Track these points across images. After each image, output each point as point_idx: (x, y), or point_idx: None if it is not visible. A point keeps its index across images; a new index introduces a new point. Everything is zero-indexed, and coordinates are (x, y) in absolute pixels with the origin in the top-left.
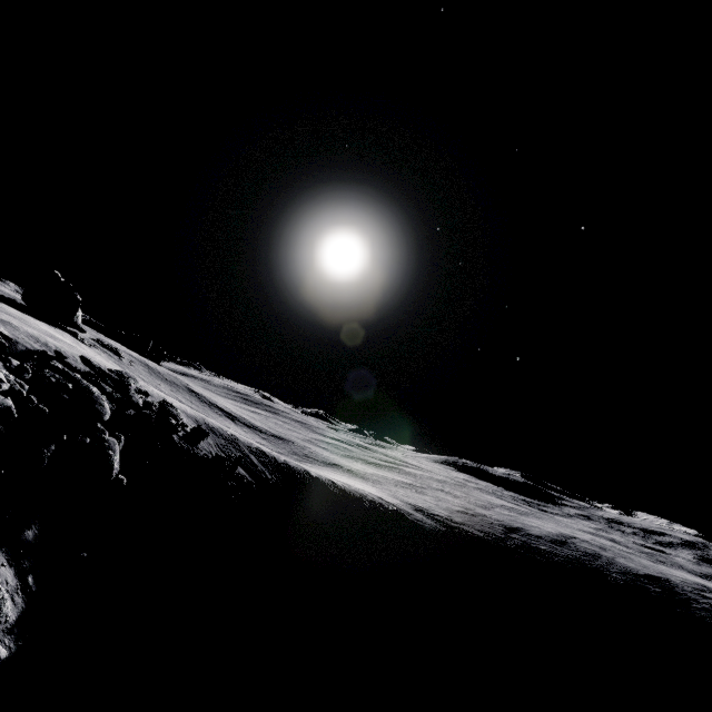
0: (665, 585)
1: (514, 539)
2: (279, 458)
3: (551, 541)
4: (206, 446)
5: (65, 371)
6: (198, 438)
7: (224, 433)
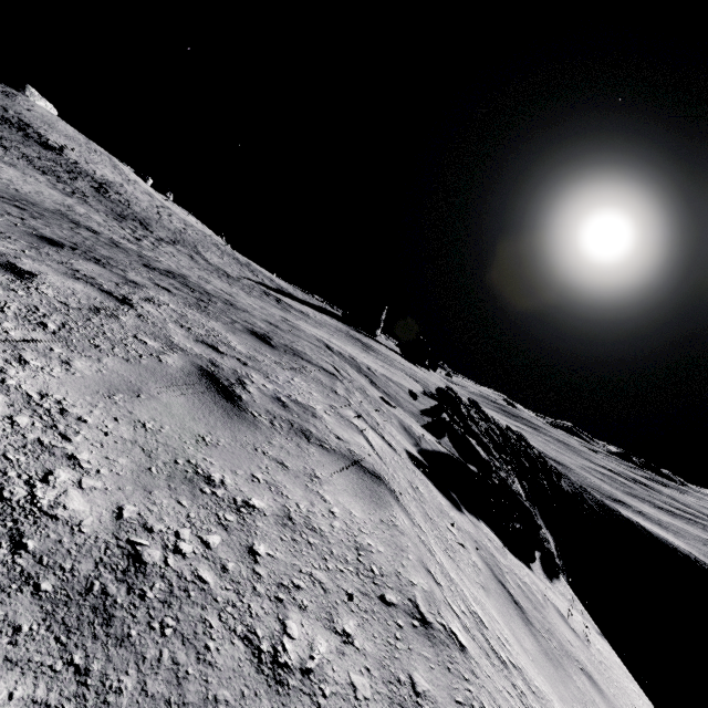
0: None
1: None
2: (596, 495)
3: None
4: (562, 482)
5: (519, 441)
6: (556, 476)
7: (560, 471)
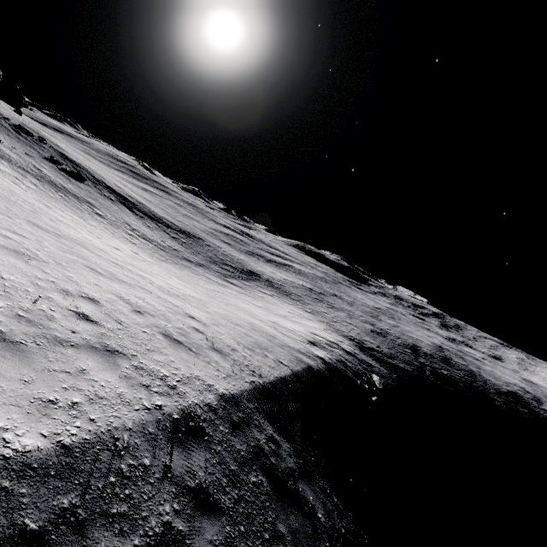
0: (524, 403)
1: (425, 365)
2: (288, 376)
3: (441, 360)
4: None
5: None
6: None
7: (205, 432)
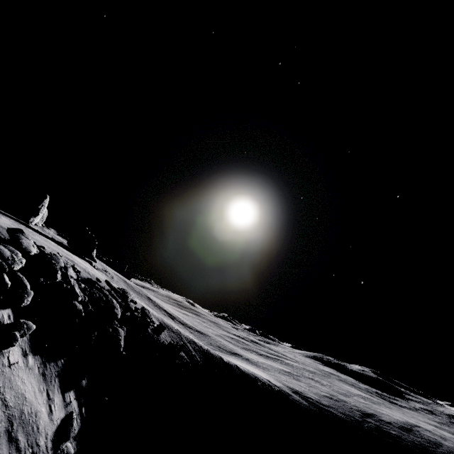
0: None
1: (369, 422)
2: (204, 347)
3: (399, 427)
4: (164, 336)
5: (101, 289)
6: (160, 331)
7: (173, 328)
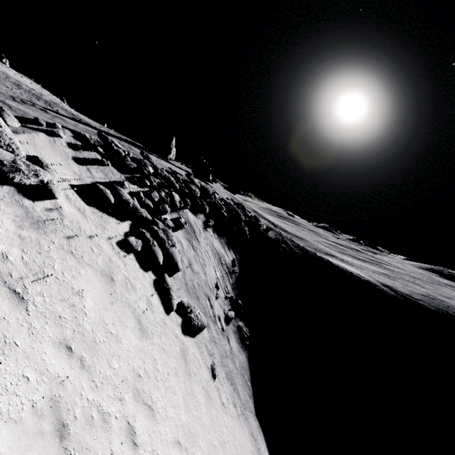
0: None
1: None
2: (300, 244)
3: None
4: (270, 234)
5: (231, 204)
6: (267, 231)
7: (276, 230)
